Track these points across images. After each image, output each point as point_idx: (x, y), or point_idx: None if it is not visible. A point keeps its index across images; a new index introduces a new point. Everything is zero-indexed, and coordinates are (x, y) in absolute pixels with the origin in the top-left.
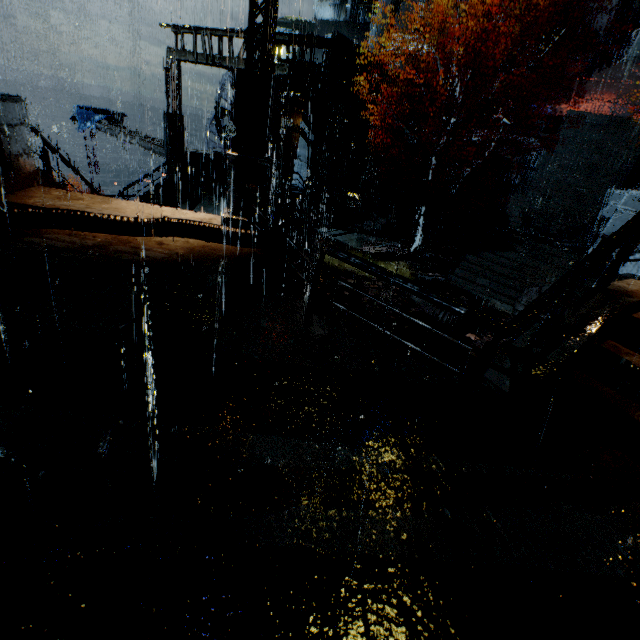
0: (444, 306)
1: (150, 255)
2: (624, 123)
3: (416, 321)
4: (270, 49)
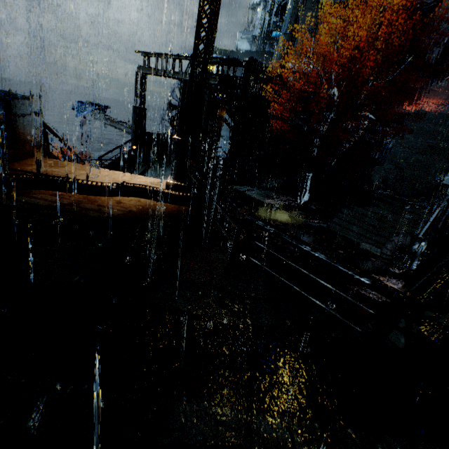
0: (349, 275)
1: (109, 212)
2: None
3: (322, 282)
4: (208, 67)
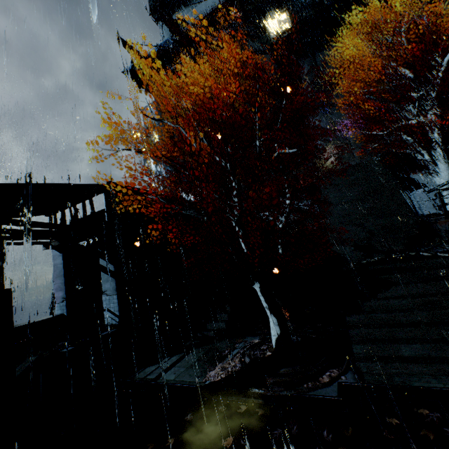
0: None
1: None
2: (358, 166)
3: None
4: None
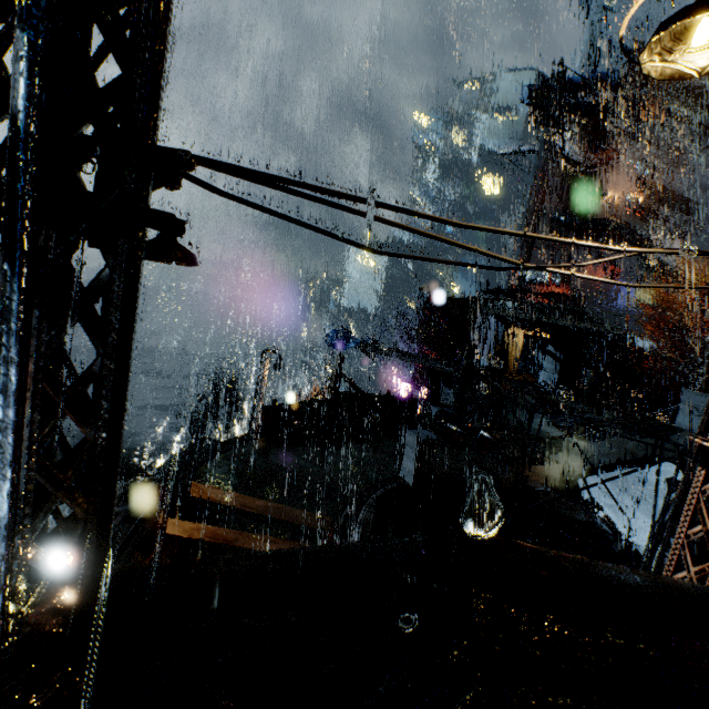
0: None
1: None
2: None
3: None
4: None
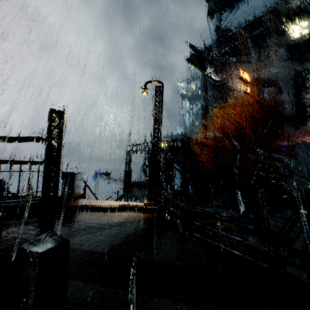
0: (243, 225)
1: (115, 219)
2: None
3: (234, 237)
4: (160, 146)
